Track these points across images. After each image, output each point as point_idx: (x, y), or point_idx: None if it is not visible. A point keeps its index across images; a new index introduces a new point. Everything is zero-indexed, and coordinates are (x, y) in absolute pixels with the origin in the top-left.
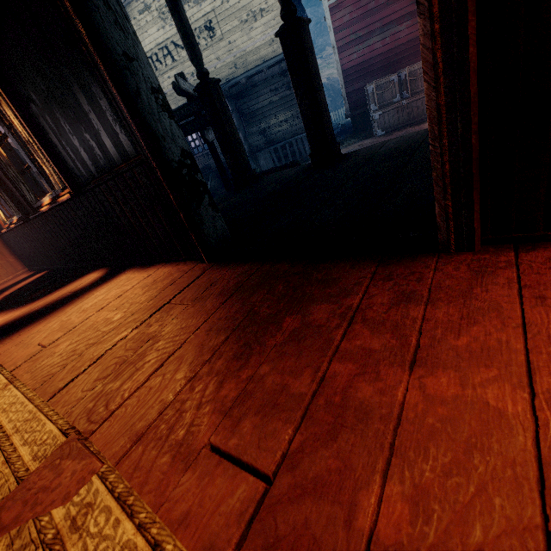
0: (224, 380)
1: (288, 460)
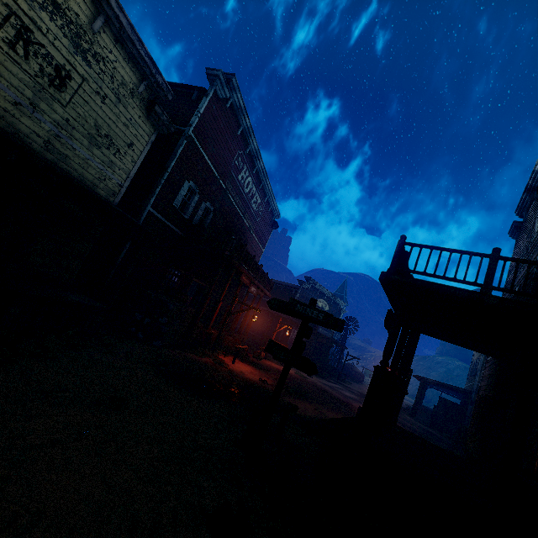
0: None
1: None
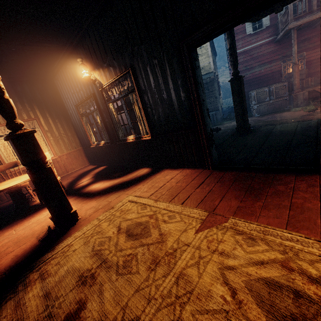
0: (255, 202)
1: (292, 216)
